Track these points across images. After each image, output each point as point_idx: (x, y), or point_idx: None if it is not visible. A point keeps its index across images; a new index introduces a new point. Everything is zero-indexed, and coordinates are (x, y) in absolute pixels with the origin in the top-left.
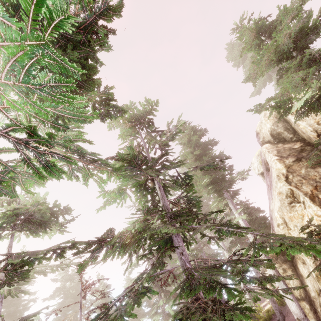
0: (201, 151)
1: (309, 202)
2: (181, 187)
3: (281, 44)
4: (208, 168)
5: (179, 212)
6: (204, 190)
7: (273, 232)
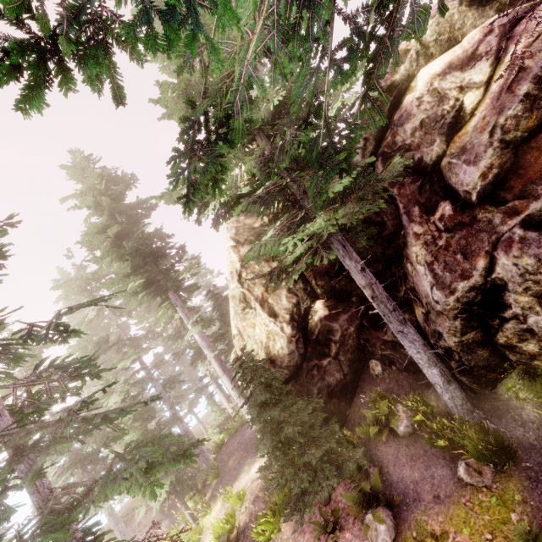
0: (123, 225)
1: (259, 310)
2: (52, 339)
3: (194, 82)
4: (96, 303)
5: (38, 402)
6: (132, 301)
7: None
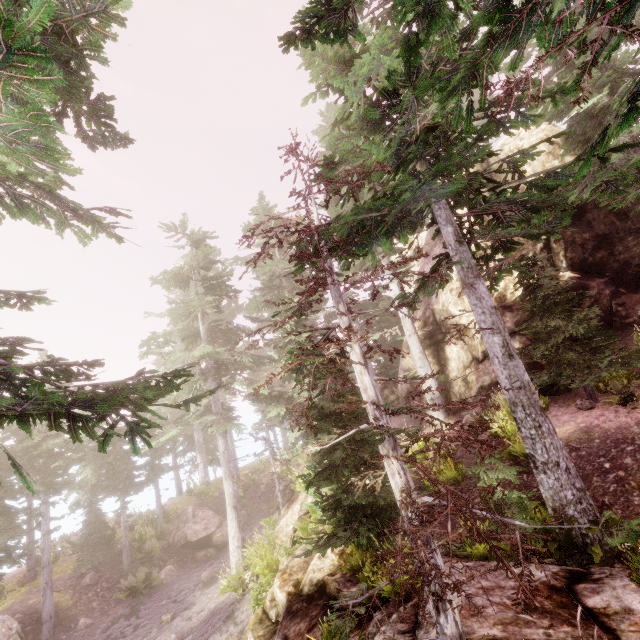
0: None
1: None
2: None
3: None
4: None
5: None
6: None
7: (427, 311)
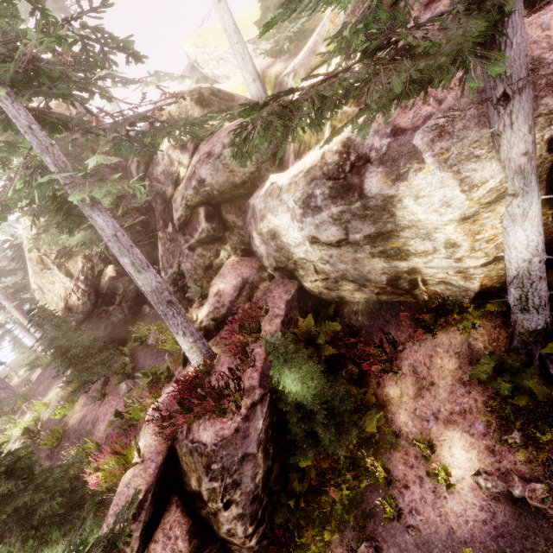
0: None
1: (57, 271)
2: None
3: None
4: None
5: None
6: None
7: None
